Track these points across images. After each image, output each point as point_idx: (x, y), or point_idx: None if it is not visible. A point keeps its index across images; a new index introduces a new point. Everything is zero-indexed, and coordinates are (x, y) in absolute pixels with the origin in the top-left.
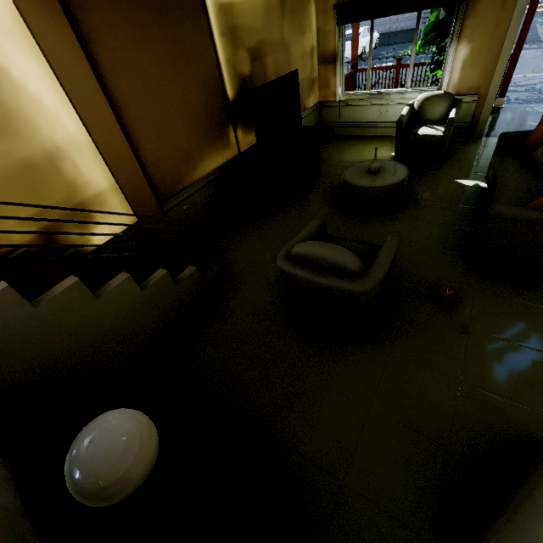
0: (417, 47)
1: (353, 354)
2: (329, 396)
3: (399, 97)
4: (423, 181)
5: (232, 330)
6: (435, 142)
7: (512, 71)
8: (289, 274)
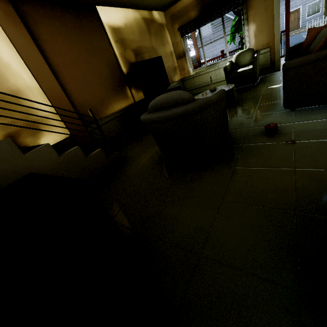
0: (228, 40)
1: (207, 174)
2: (189, 201)
3: (224, 63)
4: (248, 93)
5: (124, 182)
6: (249, 73)
7: (288, 38)
8: (149, 121)
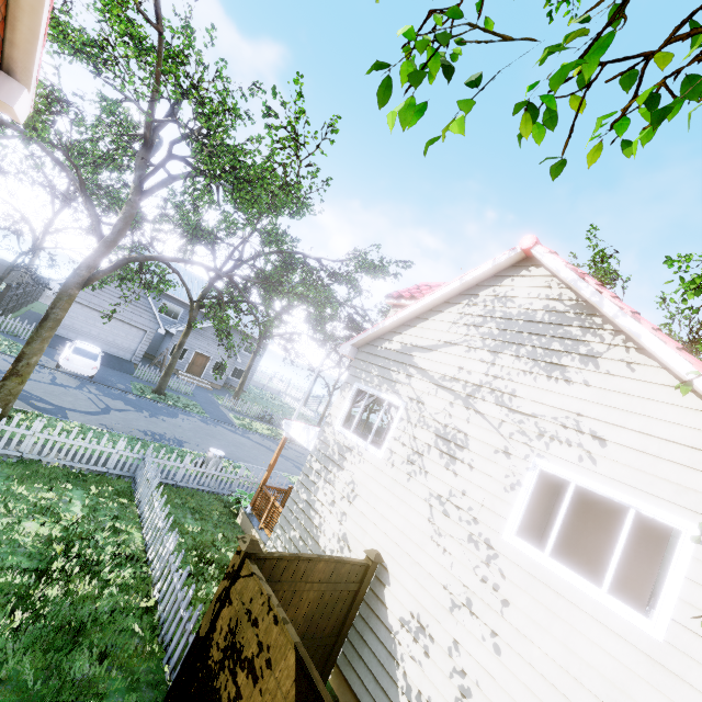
0: None
1: None
2: None
3: None
4: None
5: None
6: None
7: None
8: None
